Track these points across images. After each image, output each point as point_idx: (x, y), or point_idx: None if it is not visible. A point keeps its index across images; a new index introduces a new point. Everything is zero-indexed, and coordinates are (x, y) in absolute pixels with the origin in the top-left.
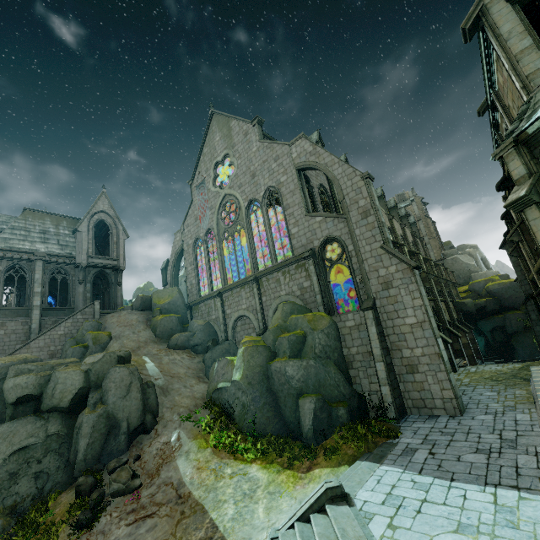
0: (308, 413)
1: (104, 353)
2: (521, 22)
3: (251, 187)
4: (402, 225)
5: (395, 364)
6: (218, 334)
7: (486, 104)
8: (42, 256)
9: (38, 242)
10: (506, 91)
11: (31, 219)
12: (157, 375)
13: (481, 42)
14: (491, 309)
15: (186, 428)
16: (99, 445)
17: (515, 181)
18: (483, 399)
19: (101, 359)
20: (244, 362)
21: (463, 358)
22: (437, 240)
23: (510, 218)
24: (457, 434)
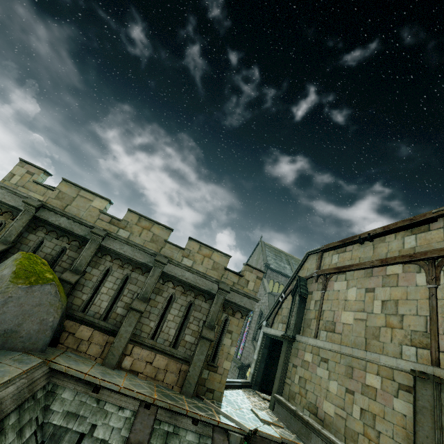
0: None
1: None
2: (260, 346)
3: None
4: None
5: None
6: None
7: None
8: None
9: None
10: None
11: None
12: None
13: None
14: None
15: None
16: None
17: None
18: None
19: None
20: None
21: None
22: None
23: None
24: None
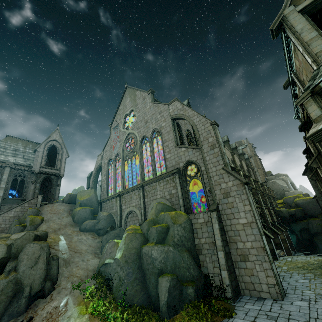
0: (164, 289)
1: (25, 232)
2: (308, 23)
3: (144, 129)
4: (240, 159)
5: (232, 253)
6: (115, 222)
7: (288, 81)
8: (10, 165)
9: (10, 156)
10: (301, 70)
11: (9, 142)
12: (65, 250)
13: (283, 40)
14: (299, 216)
15: (74, 295)
16: (3, 306)
17: (314, 120)
18: (298, 285)
19: (22, 236)
20: (125, 244)
21: (282, 249)
22: (262, 169)
23: (309, 153)
24: (280, 318)
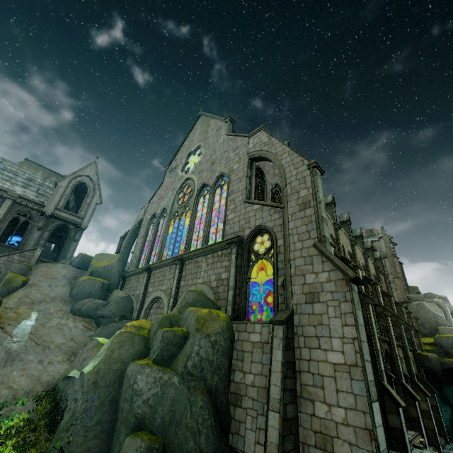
0: None
1: None
2: None
3: (208, 173)
4: (366, 255)
5: (301, 423)
6: (133, 312)
7: None
8: (13, 196)
9: (19, 185)
10: None
11: (26, 168)
12: (21, 336)
13: None
14: None
15: None
16: None
17: None
18: None
19: None
20: (107, 350)
21: (420, 432)
22: (402, 281)
23: None
24: None
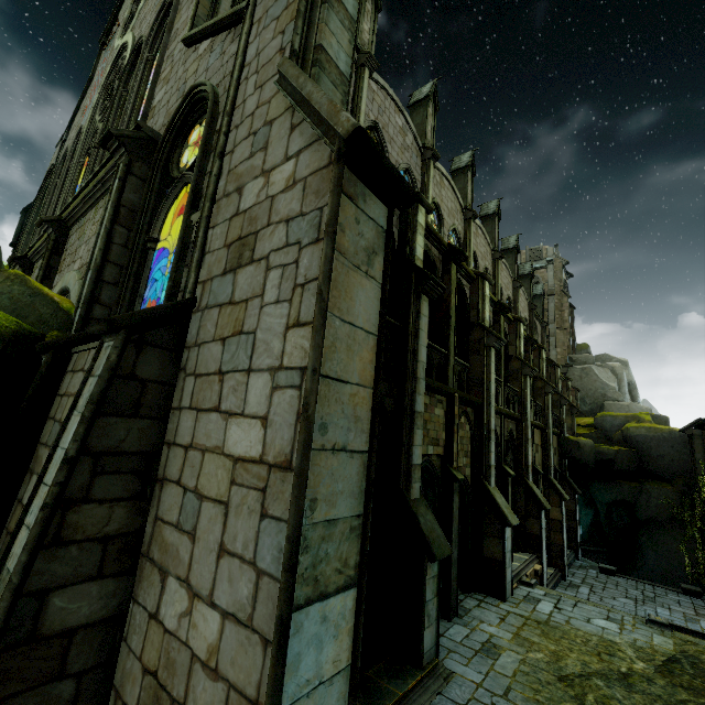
0: None
1: None
2: None
3: (152, 15)
4: (517, 283)
5: (127, 634)
6: None
7: None
8: None
9: None
10: None
11: None
12: None
13: None
14: (622, 467)
15: None
16: None
17: None
18: None
19: None
20: None
21: (539, 555)
22: (569, 333)
23: None
24: None
